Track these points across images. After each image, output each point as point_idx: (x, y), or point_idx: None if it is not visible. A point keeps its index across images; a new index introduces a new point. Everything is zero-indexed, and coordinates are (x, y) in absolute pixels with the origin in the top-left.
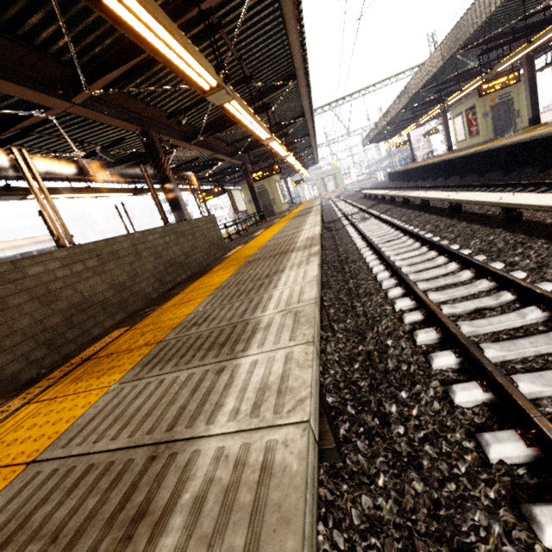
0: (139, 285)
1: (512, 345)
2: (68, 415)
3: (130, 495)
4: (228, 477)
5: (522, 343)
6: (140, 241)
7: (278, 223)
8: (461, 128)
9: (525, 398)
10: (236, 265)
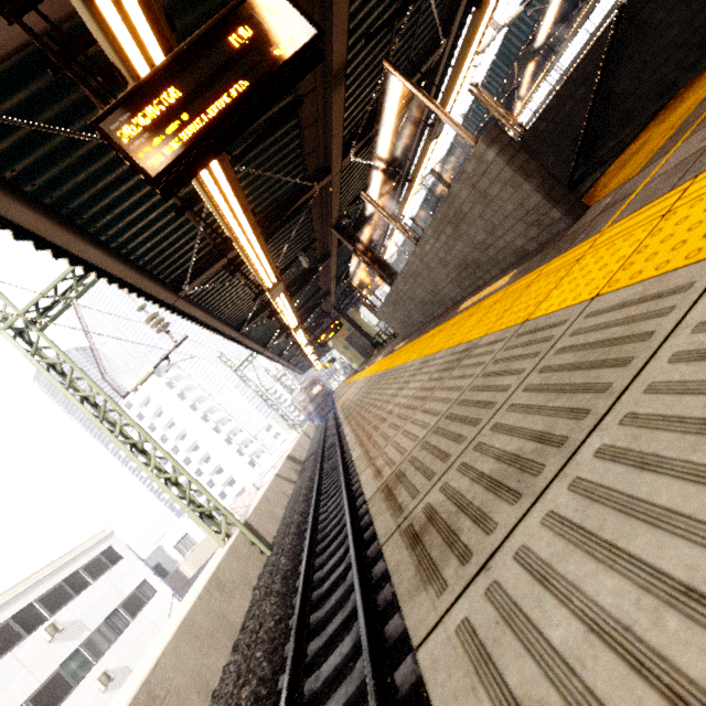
0: None
1: None
2: None
3: None
4: None
5: None
6: None
7: None
8: None
9: None
10: None
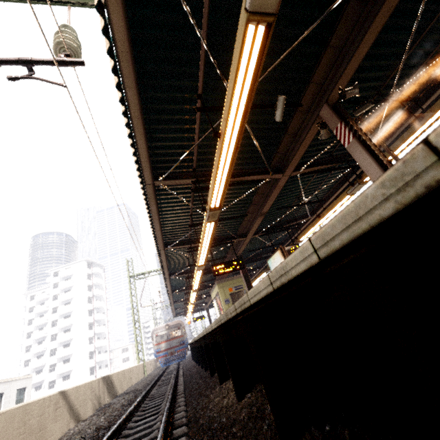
0: None
1: None
2: None
3: None
4: None
5: None
6: None
7: None
8: None
9: None
10: None
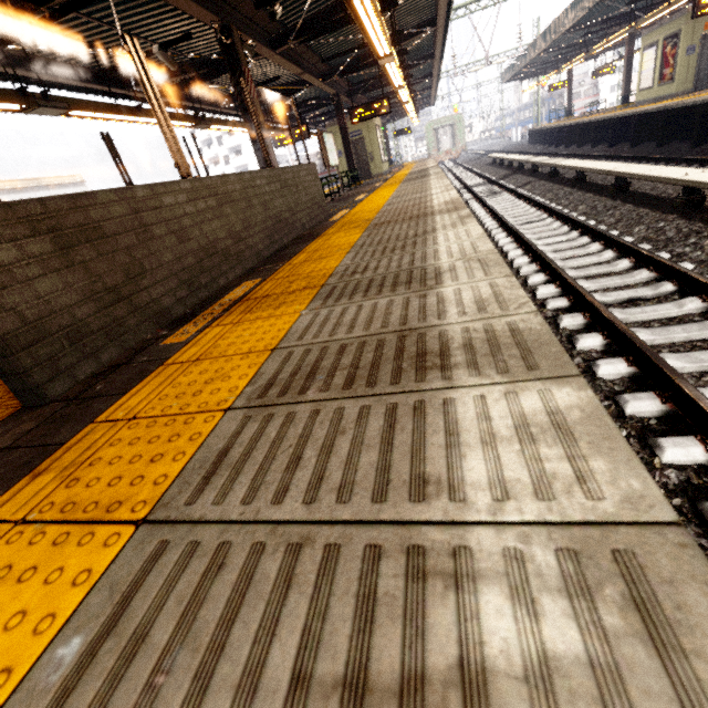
0: (252, 238)
1: (664, 331)
2: (274, 328)
3: (402, 350)
4: (484, 336)
5: (674, 330)
6: (249, 185)
7: (384, 187)
8: (651, 69)
9: (670, 366)
10: (359, 228)
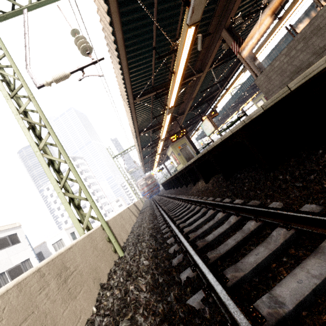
0: None
1: None
2: None
3: None
4: None
5: None
6: None
7: None
8: None
9: None
10: None
